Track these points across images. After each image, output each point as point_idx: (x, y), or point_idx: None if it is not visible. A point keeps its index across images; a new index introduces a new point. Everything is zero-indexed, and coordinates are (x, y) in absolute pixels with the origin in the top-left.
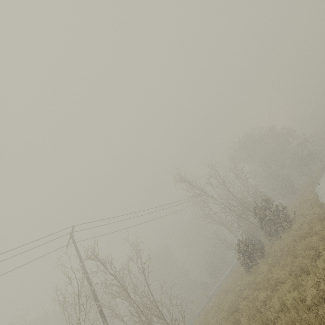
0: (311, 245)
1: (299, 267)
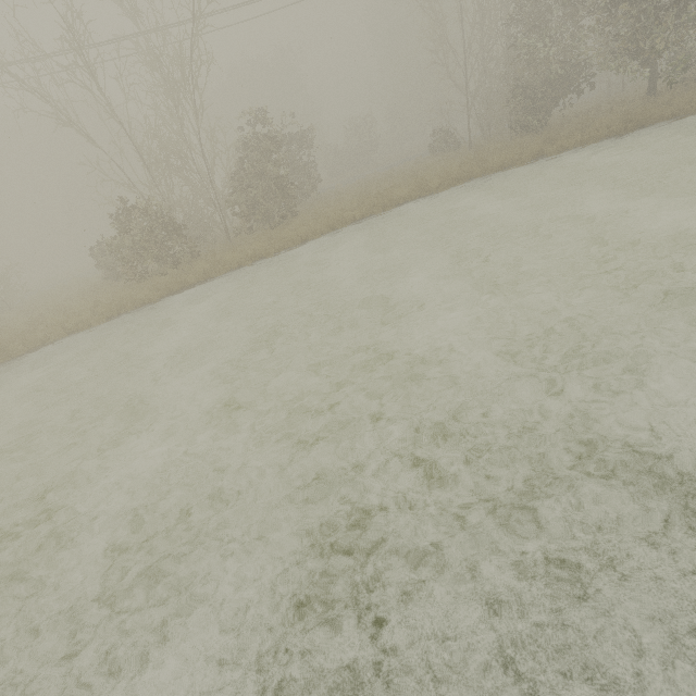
0: None
1: None
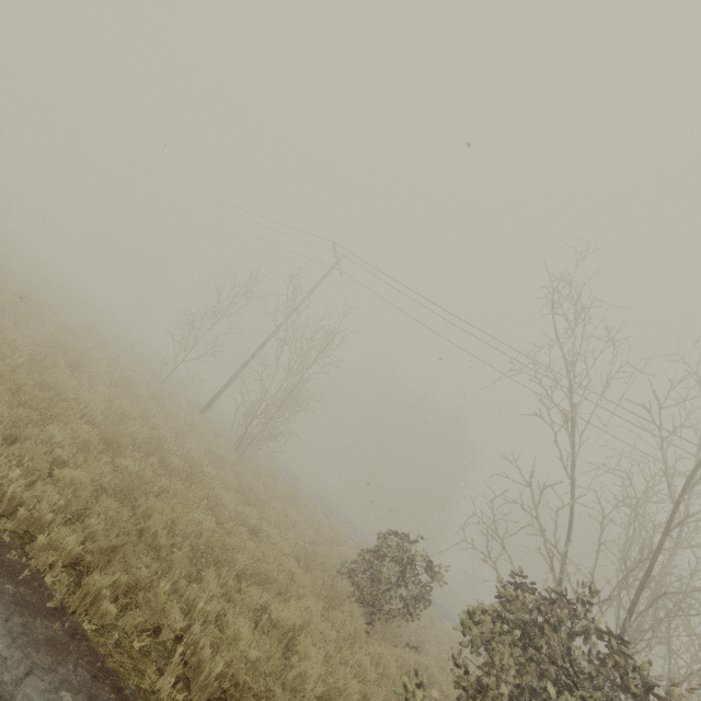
0: (43, 402)
1: (55, 391)
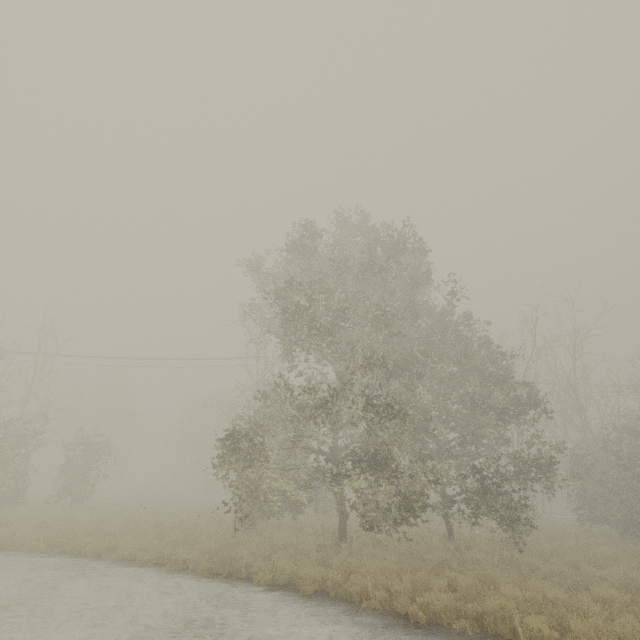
0: None
1: None
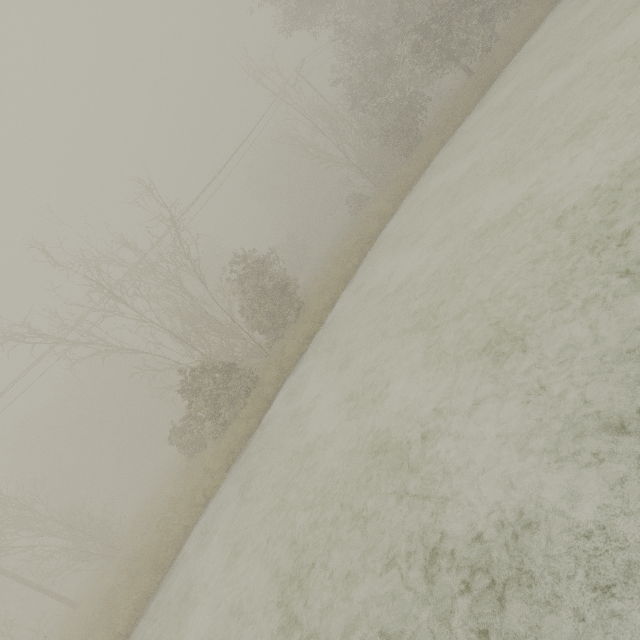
0: None
1: None
